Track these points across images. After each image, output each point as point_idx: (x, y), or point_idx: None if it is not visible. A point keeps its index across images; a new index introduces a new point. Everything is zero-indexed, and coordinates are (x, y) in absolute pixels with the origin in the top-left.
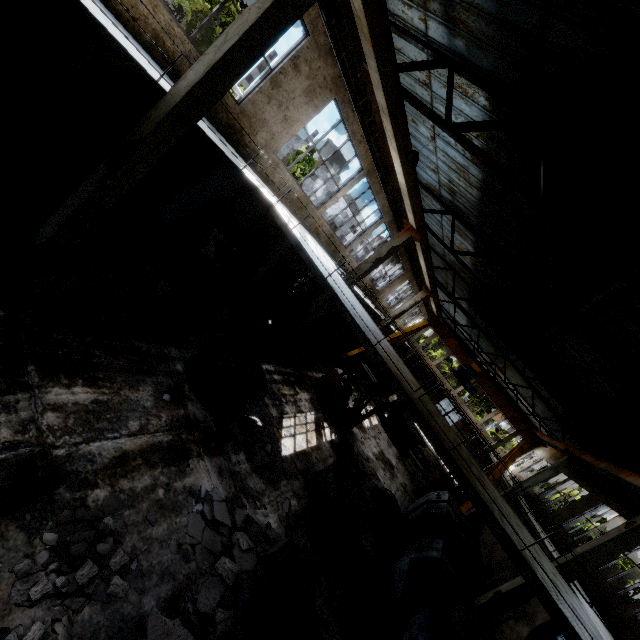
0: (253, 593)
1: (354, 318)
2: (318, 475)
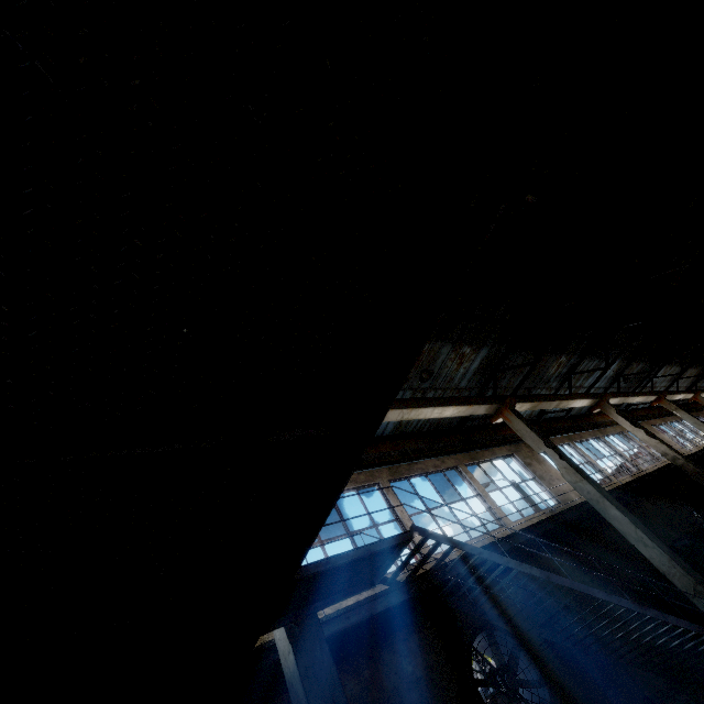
0: None
1: None
2: None
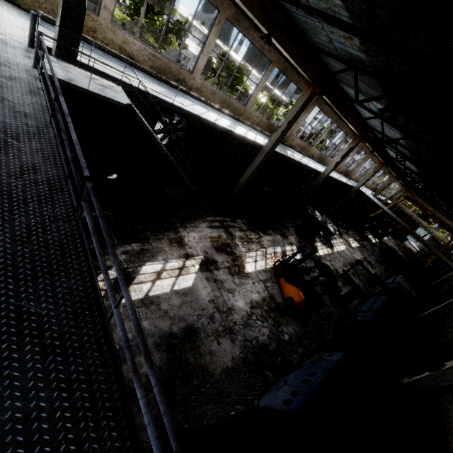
0: (381, 255)
1: (388, 213)
2: (381, 246)
